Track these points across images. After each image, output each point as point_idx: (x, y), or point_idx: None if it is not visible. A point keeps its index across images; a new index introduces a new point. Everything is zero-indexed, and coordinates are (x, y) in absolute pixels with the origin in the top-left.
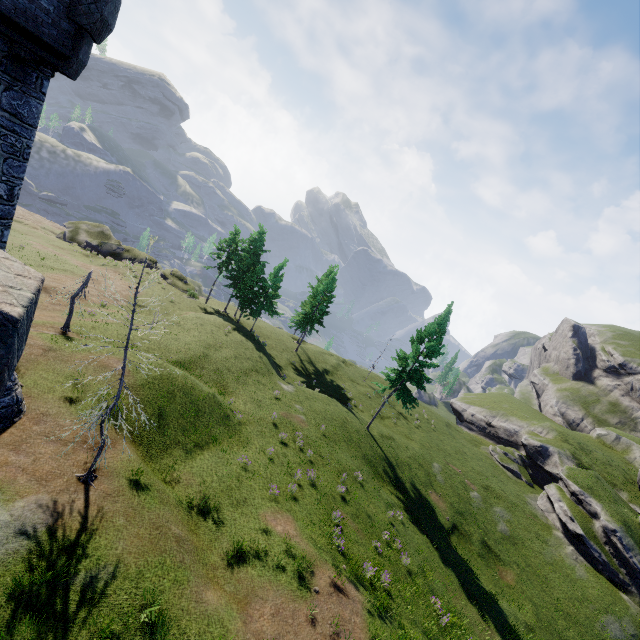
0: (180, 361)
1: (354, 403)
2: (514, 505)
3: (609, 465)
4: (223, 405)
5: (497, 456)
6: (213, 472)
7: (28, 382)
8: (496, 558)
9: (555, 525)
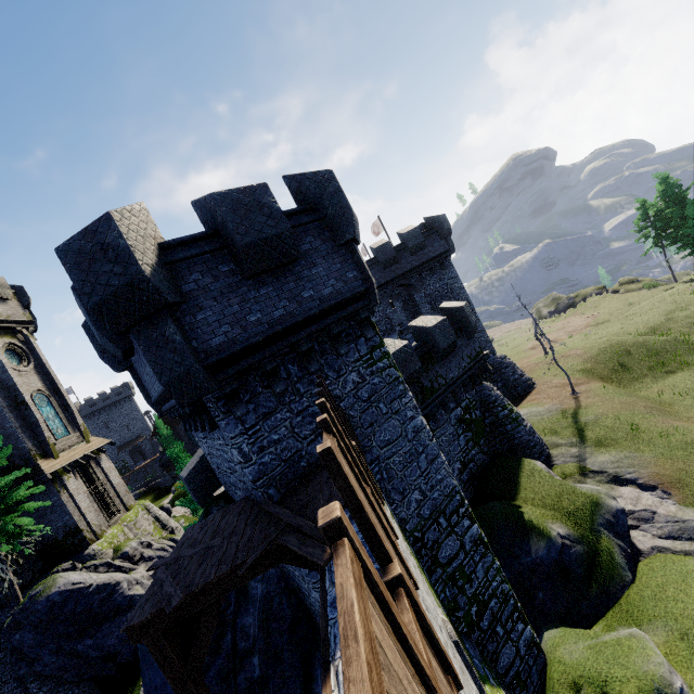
0: (640, 335)
1: None
2: None
3: None
4: (691, 341)
5: None
6: (686, 381)
7: (534, 377)
8: None
9: None
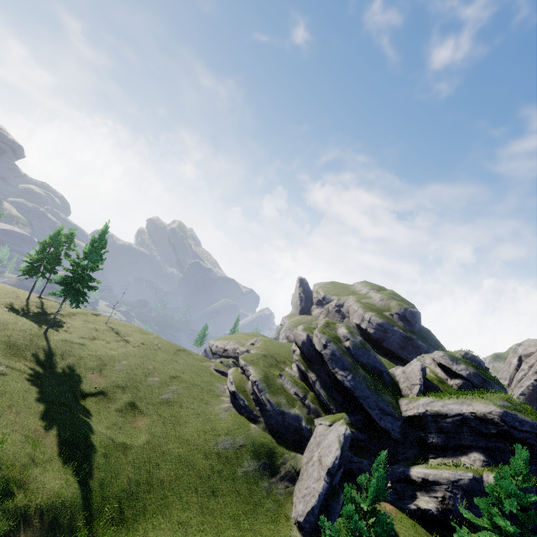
0: None
1: (65, 329)
2: (195, 385)
3: (289, 353)
4: None
5: (214, 364)
6: None
7: None
8: (139, 413)
9: (228, 395)
